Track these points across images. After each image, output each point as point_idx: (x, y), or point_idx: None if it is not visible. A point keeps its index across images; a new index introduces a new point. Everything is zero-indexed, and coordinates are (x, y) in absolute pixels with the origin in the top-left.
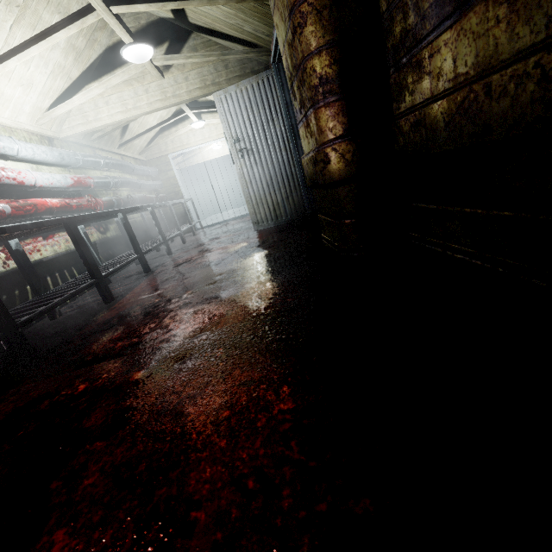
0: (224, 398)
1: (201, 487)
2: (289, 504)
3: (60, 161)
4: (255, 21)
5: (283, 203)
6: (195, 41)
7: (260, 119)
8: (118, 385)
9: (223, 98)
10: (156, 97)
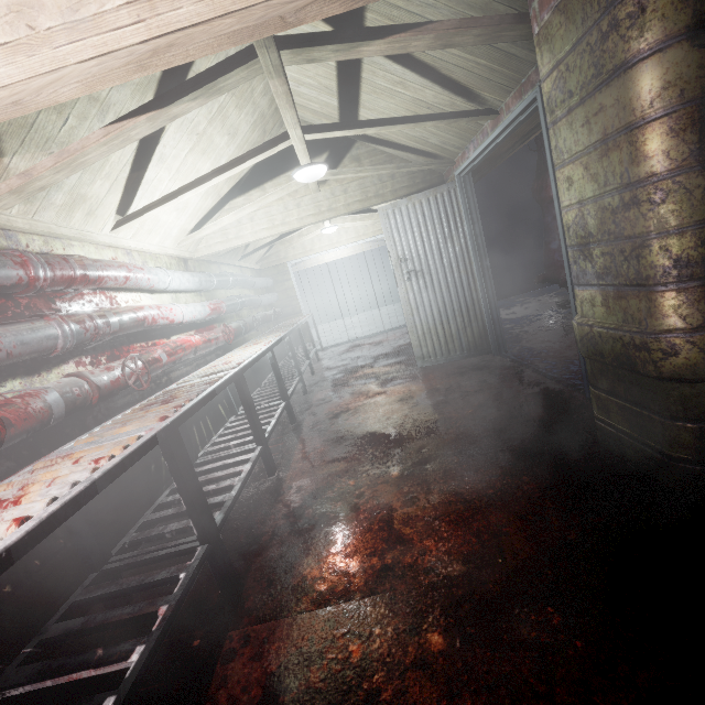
0: None
1: None
2: None
3: (198, 287)
4: (448, 135)
5: (458, 335)
6: (358, 151)
7: (436, 236)
8: (419, 658)
9: (390, 213)
10: (308, 212)
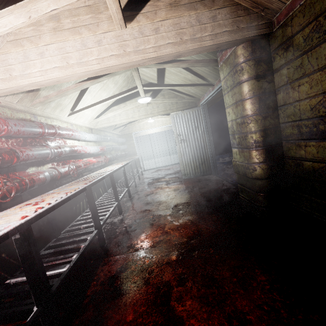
0: (229, 272)
1: (244, 308)
2: (286, 315)
3: (96, 140)
4: (197, 90)
5: (199, 166)
6: (164, 92)
7: (192, 127)
8: (167, 262)
9: (175, 116)
10: (142, 114)
